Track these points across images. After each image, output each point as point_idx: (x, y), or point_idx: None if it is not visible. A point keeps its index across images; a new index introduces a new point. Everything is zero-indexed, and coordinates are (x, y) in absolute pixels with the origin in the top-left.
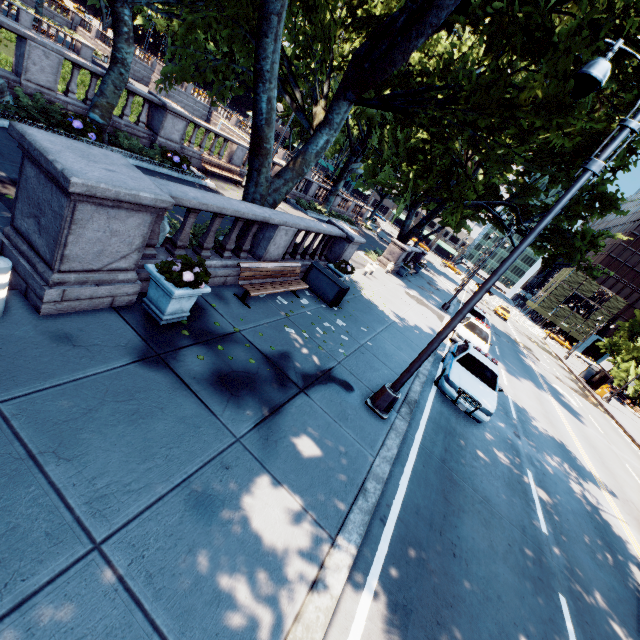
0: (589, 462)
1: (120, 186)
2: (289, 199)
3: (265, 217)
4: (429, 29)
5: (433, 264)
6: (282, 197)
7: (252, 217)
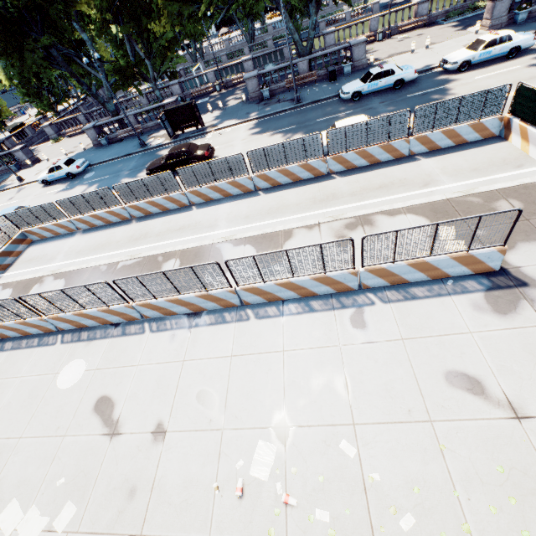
0: None
1: (249, 76)
2: (436, 21)
3: (289, 64)
4: None
5: None
6: (309, 51)
7: (284, 66)
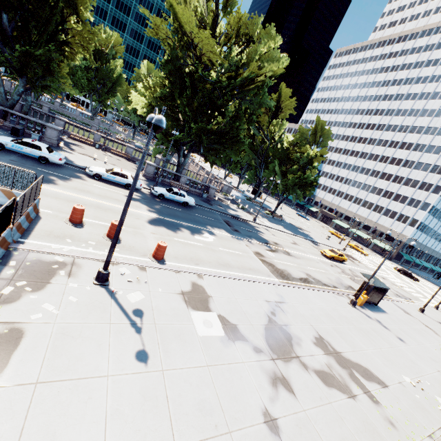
0: (54, 190)
1: None
2: (136, 161)
3: None
4: (2, 50)
5: (302, 230)
6: (9, 106)
7: None
